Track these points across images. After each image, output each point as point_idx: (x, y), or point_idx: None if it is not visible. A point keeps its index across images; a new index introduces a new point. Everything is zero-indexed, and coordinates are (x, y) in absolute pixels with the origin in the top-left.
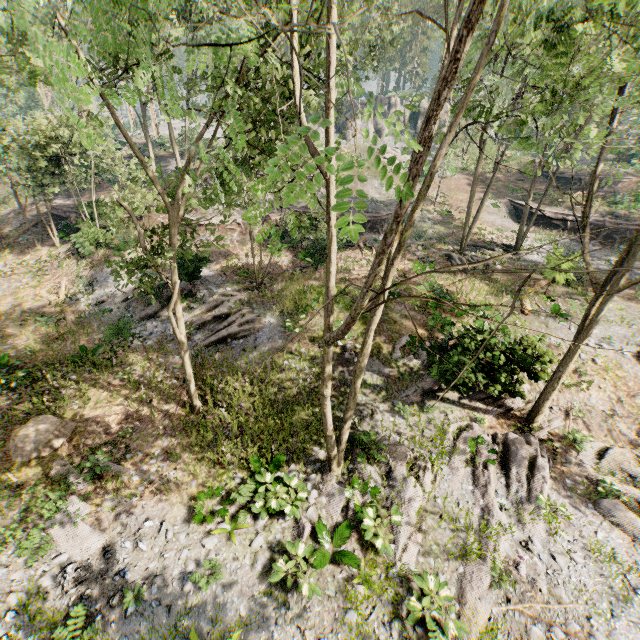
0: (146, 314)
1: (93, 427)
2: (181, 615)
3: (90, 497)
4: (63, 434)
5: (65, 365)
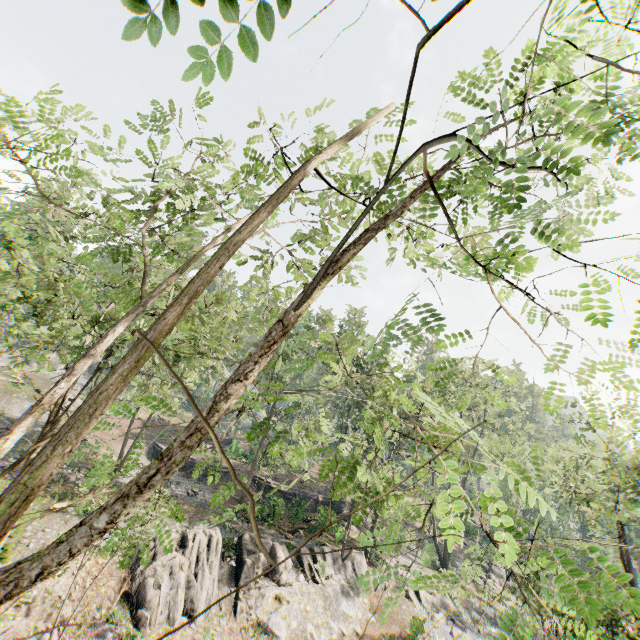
0: None
1: None
2: None
3: None
4: None
5: None
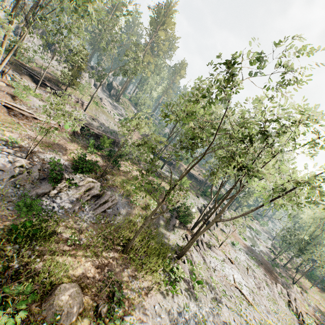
0: (42, 192)
1: (88, 280)
2: (188, 324)
3: (128, 313)
4: (81, 291)
5: (6, 244)
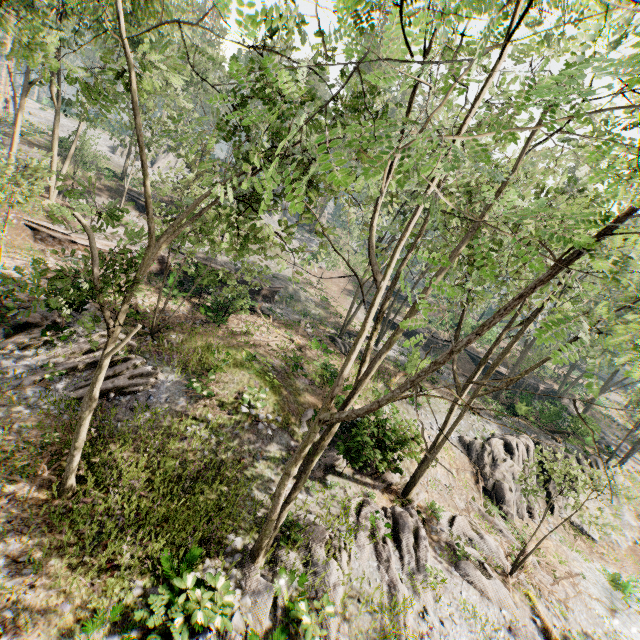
0: None
1: None
2: None
3: None
4: None
5: None
